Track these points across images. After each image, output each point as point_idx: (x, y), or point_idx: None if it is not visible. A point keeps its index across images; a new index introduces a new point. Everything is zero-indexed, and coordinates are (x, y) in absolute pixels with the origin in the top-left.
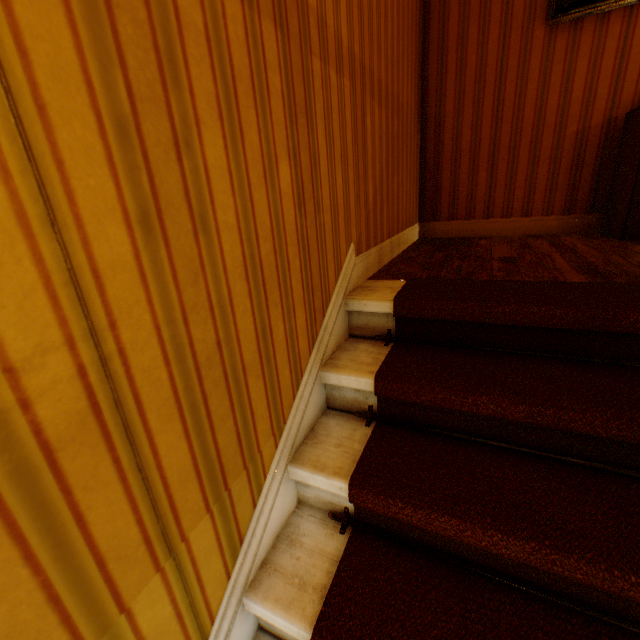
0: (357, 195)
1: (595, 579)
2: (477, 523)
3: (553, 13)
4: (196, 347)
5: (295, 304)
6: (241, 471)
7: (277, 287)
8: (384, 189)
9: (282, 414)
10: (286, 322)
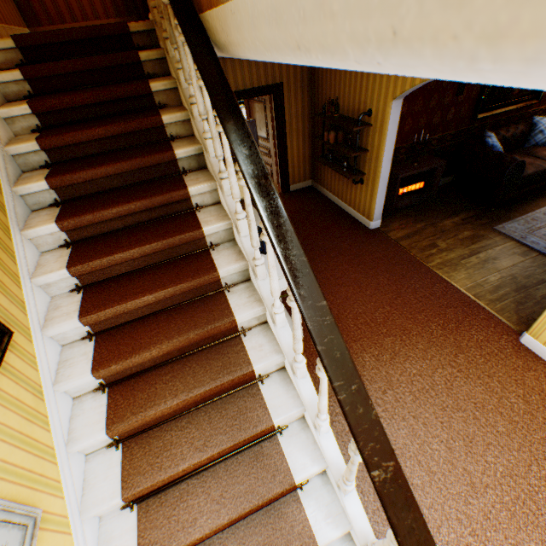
0: None
1: (111, 96)
2: (76, 95)
3: None
4: None
5: None
6: None
7: None
8: None
9: None
10: None
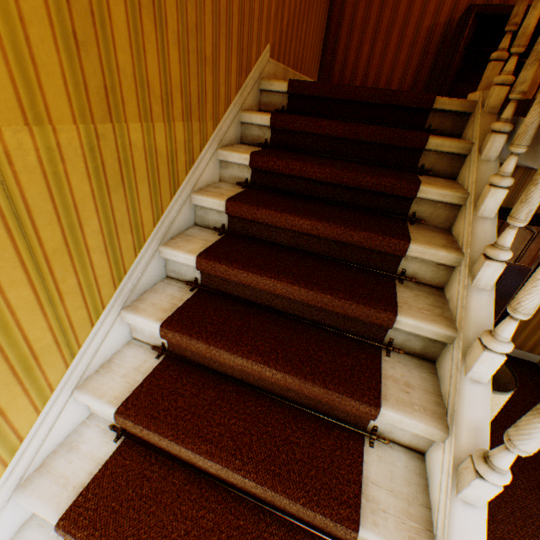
0: (277, 10)
1: (351, 181)
2: (309, 164)
3: None
4: (188, 17)
5: (232, 49)
6: (197, 121)
7: (225, 26)
8: (295, 25)
9: (218, 114)
10: (227, 55)
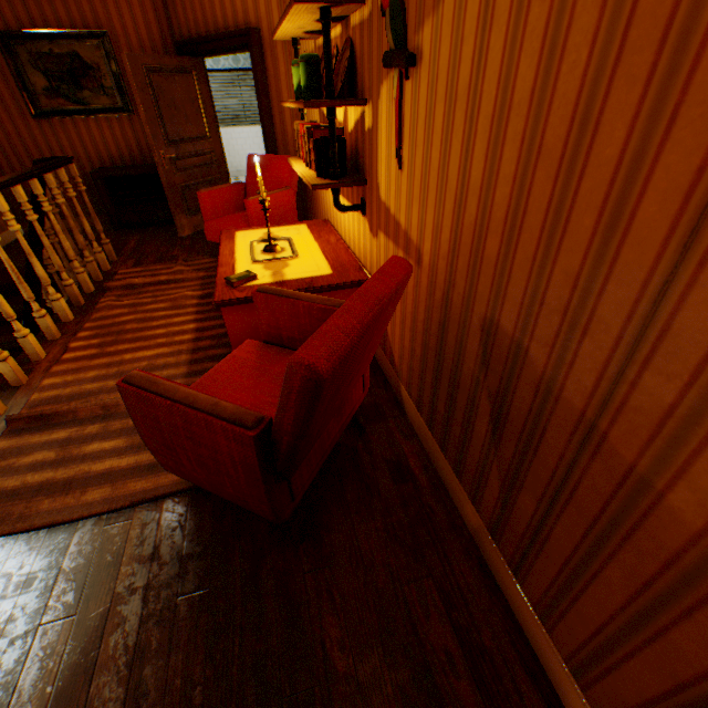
0: None
1: None
2: None
3: (34, 116)
4: None
5: None
6: None
7: None
8: None
9: None
10: None
